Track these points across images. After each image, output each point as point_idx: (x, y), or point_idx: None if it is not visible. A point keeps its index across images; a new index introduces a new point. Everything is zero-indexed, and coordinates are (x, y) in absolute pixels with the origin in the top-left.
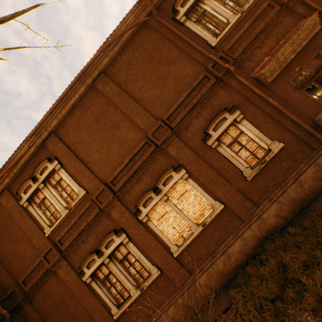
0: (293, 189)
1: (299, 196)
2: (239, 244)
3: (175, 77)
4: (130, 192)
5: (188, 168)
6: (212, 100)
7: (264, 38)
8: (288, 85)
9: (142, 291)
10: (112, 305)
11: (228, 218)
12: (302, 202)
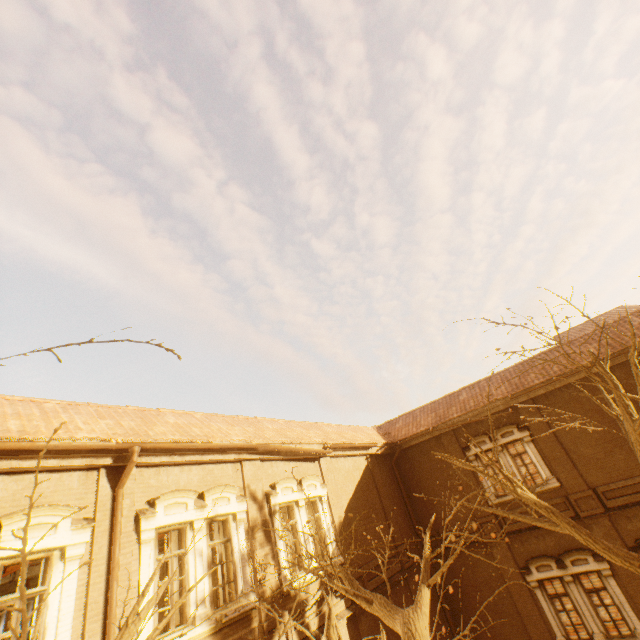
0: None
1: None
2: None
3: None
4: (629, 518)
5: None
6: None
7: None
8: None
9: None
10: (559, 633)
11: None
12: None
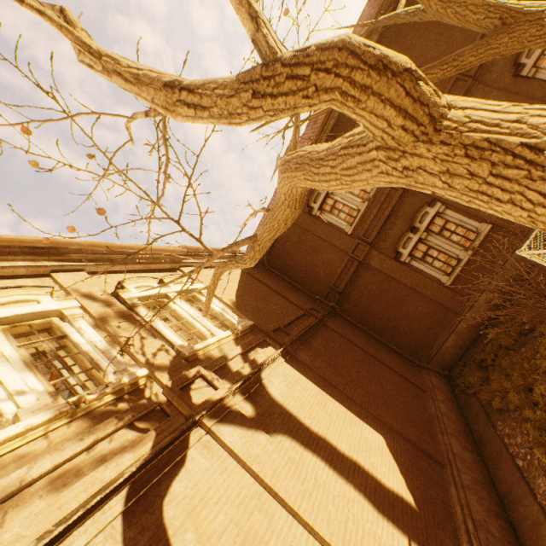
0: None
1: None
2: None
3: None
4: None
5: None
6: None
7: None
8: None
9: (472, 252)
10: (440, 276)
11: None
12: None
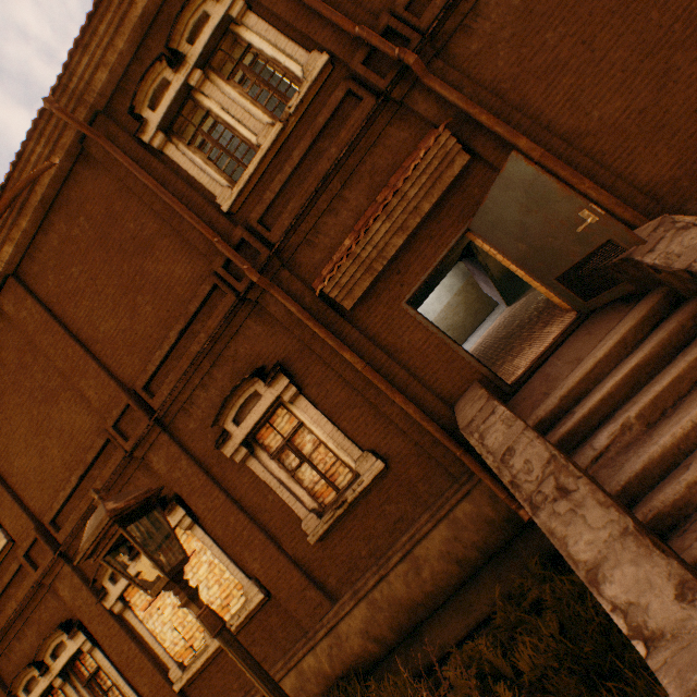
0: (400, 576)
1: (410, 595)
2: (293, 684)
3: (157, 287)
4: None
5: (191, 504)
6: (235, 346)
7: (344, 185)
8: (400, 310)
9: None
10: None
11: (279, 618)
12: (417, 609)
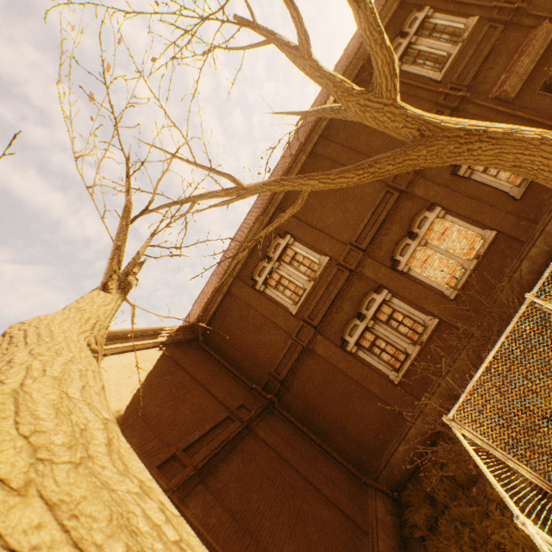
0: None
1: None
2: (526, 265)
3: None
4: (380, 247)
5: (442, 205)
6: None
7: (494, 58)
8: (535, 95)
9: (421, 347)
10: (389, 371)
11: (504, 244)
12: None
